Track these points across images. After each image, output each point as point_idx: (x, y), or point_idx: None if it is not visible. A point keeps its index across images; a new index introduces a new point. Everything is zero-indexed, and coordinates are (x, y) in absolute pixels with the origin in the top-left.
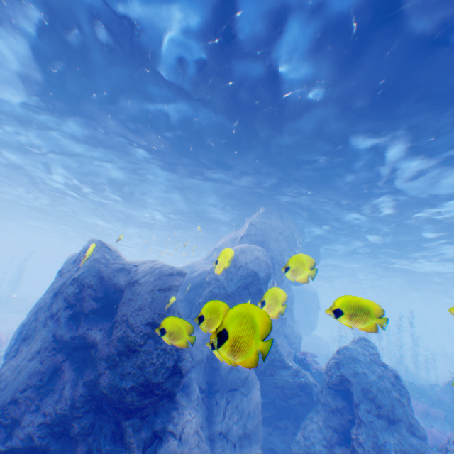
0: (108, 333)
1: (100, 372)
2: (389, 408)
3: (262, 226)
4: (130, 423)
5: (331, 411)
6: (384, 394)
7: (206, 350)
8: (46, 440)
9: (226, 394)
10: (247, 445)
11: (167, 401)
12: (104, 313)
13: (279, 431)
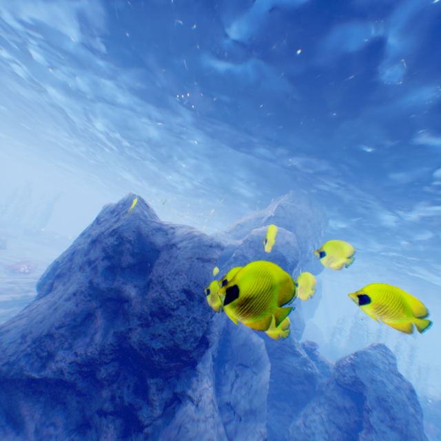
0: (142, 290)
1: (131, 327)
2: (403, 422)
3: (291, 210)
4: (154, 381)
5: (337, 408)
6: (400, 406)
7: (222, 322)
8: (75, 378)
9: (236, 367)
10: (253, 421)
11: (188, 367)
12: (138, 270)
13: (277, 411)
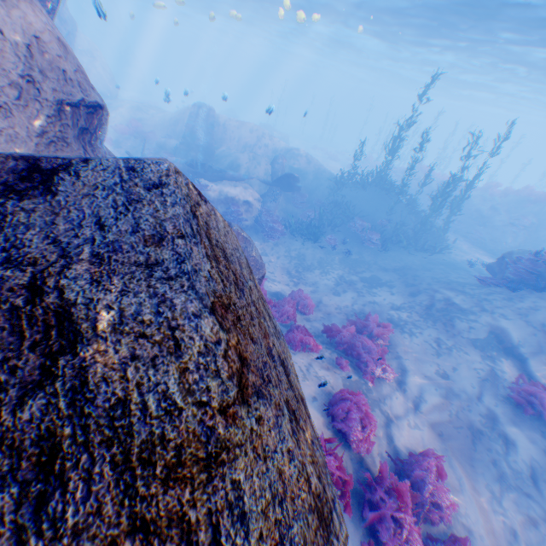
0: None
1: None
2: None
3: None
4: None
5: None
6: None
7: None
8: None
9: None
10: None
11: None
12: None
13: None
